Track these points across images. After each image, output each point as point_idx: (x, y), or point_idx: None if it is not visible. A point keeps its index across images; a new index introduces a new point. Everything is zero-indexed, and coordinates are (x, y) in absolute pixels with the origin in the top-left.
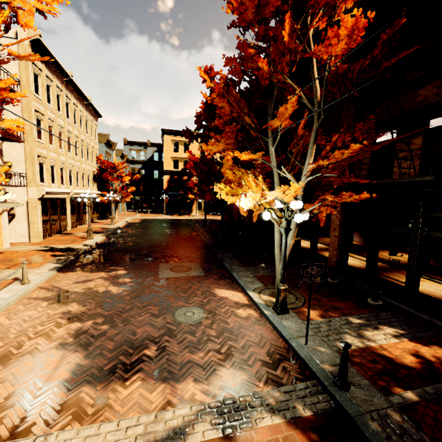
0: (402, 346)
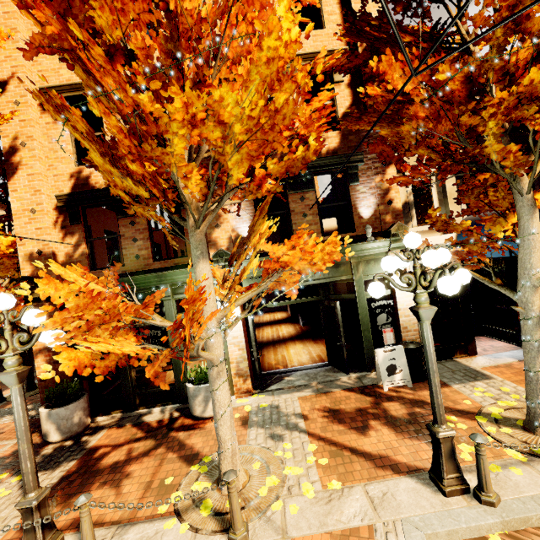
0: (4, 425)
